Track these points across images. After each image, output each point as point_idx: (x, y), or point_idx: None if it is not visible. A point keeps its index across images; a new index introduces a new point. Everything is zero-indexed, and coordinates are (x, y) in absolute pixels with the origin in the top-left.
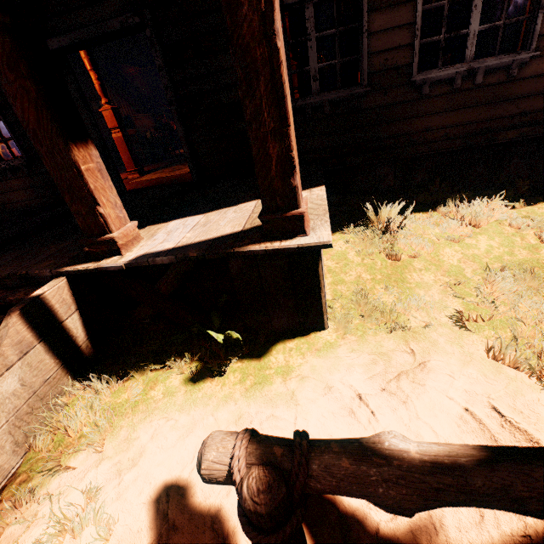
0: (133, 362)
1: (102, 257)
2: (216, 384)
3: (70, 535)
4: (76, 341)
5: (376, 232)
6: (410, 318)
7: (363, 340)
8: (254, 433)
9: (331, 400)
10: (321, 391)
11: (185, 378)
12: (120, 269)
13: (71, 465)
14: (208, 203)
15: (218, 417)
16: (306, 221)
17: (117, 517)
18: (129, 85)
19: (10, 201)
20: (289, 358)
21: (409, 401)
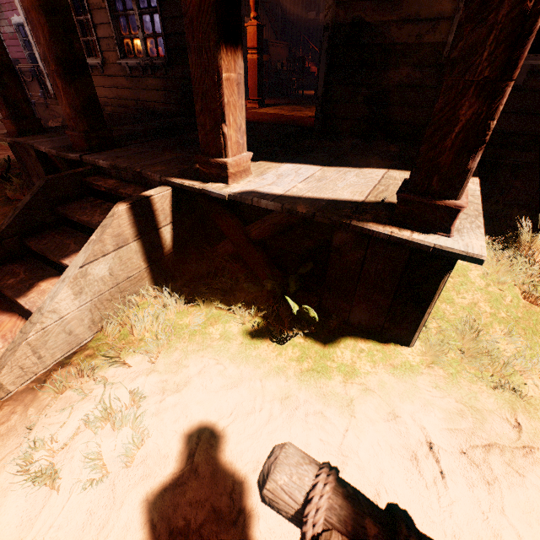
0: (202, 291)
1: (209, 179)
2: (272, 350)
3: (111, 424)
4: (162, 251)
5: (521, 259)
6: (528, 383)
7: (453, 380)
8: (338, 476)
9: (392, 431)
10: (384, 414)
11: (244, 330)
12: (222, 198)
13: (128, 362)
14: (326, 156)
15: (265, 386)
16: (456, 218)
17: (151, 432)
18: (278, 5)
19: (143, 98)
20: (357, 359)
21: (496, 486)
